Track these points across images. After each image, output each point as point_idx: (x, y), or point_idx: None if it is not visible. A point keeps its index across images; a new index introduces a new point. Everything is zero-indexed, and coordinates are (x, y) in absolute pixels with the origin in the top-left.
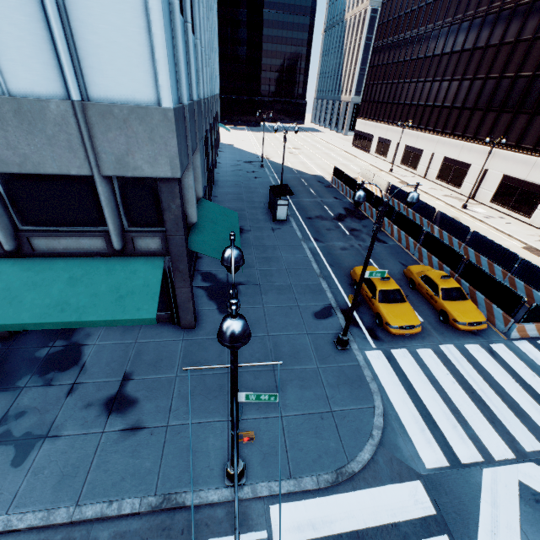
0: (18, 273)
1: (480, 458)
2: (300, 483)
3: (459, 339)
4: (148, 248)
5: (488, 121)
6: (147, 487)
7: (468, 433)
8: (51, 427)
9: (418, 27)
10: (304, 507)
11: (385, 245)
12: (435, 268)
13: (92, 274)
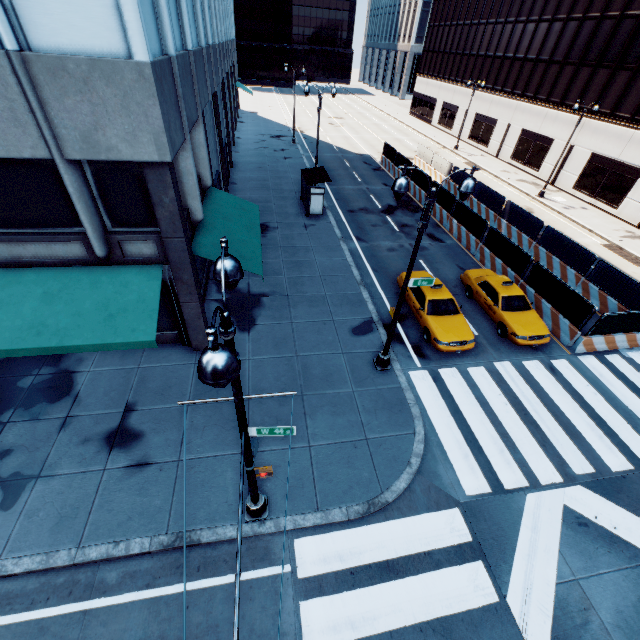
0: None
1: (525, 483)
2: (328, 516)
3: (517, 355)
4: (141, 254)
5: (581, 80)
6: (157, 526)
7: (516, 457)
8: (44, 466)
9: None
10: (331, 539)
11: (441, 245)
12: (498, 272)
13: (72, 288)
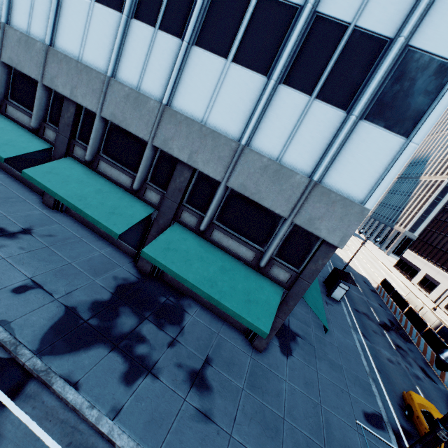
0: (195, 245)
1: None
2: None
3: None
4: (277, 276)
5: None
6: None
7: None
8: (154, 365)
9: None
10: None
11: (434, 385)
12: None
13: (235, 272)
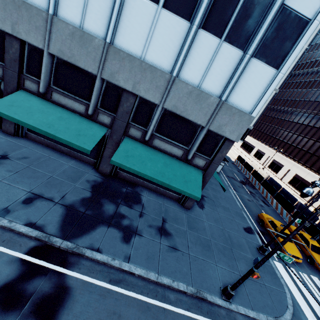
0: (144, 151)
1: None
2: (259, 316)
3: (319, 276)
4: (198, 164)
5: None
6: (187, 281)
7: None
8: (137, 229)
9: (296, 108)
10: None
11: (269, 208)
12: None
13: (173, 165)
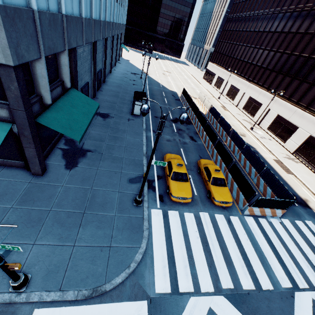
0: None
1: (192, 289)
2: (64, 295)
3: (213, 210)
4: None
5: (278, 79)
6: None
7: (192, 272)
8: None
9: (254, 10)
10: (59, 312)
11: (195, 143)
12: (218, 163)
13: None
